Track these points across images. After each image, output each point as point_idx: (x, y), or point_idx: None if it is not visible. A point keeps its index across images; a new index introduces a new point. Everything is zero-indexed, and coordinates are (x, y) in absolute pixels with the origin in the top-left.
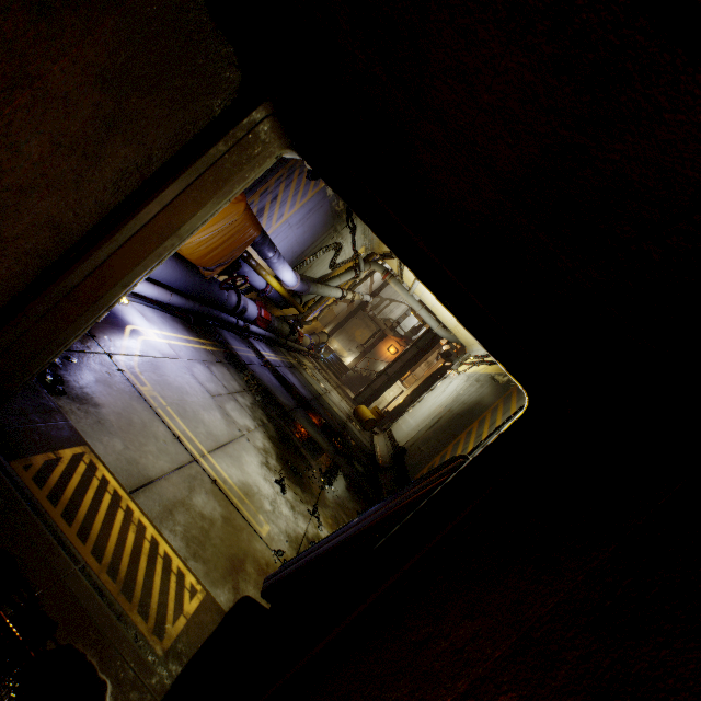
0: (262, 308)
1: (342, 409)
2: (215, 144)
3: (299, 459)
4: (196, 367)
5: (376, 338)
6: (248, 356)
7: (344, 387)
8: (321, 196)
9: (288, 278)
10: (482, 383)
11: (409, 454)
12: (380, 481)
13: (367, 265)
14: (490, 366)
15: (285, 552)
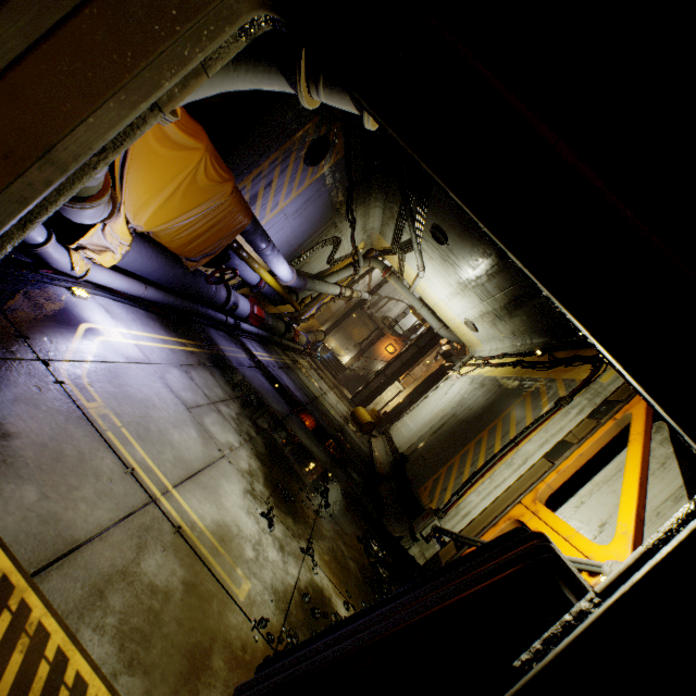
0: (255, 304)
1: (339, 411)
2: None
3: (292, 478)
4: (171, 373)
5: (374, 337)
6: (237, 357)
7: (341, 386)
8: (319, 185)
9: (283, 273)
10: (489, 387)
11: (410, 462)
12: (380, 492)
13: (366, 261)
14: (496, 368)
15: (269, 620)
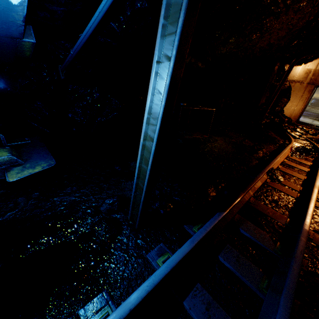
0: None
1: None
2: (314, 92)
3: None
4: None
5: None
6: None
7: None
8: None
9: None
10: None
11: None
12: None
13: None
14: None
15: None
